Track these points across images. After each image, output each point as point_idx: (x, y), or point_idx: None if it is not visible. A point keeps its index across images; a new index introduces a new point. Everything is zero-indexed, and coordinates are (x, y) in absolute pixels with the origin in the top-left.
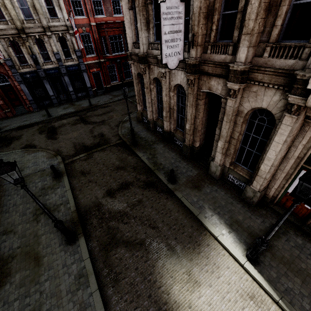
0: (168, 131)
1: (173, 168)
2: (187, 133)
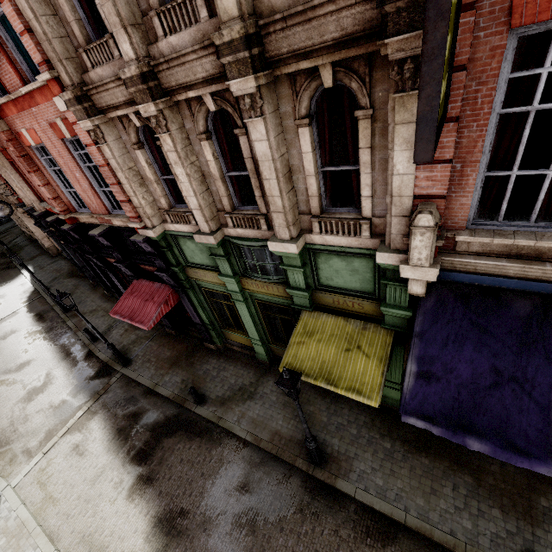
0: (30, 235)
1: (26, 256)
2: (28, 231)
